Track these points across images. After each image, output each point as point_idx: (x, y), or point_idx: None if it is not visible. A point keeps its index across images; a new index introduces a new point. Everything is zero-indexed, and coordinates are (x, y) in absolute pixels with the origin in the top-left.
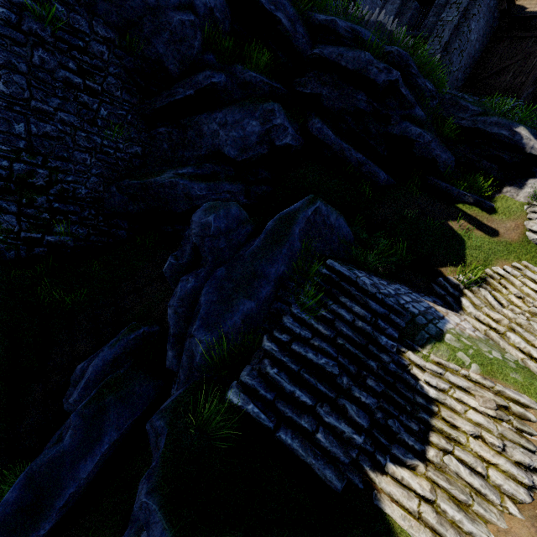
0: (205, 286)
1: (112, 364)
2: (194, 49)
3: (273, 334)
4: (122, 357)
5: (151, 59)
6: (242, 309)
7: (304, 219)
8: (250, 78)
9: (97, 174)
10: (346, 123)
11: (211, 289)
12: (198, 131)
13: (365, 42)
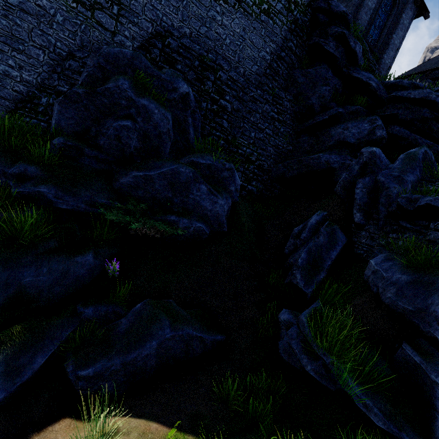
0: (380, 175)
1: (318, 224)
2: (327, 100)
3: (437, 186)
4: (320, 223)
5: (307, 106)
6: (409, 180)
7: (422, 153)
8: (356, 109)
9: (273, 158)
10: (415, 126)
11: (384, 176)
12: (327, 135)
13: (420, 88)
